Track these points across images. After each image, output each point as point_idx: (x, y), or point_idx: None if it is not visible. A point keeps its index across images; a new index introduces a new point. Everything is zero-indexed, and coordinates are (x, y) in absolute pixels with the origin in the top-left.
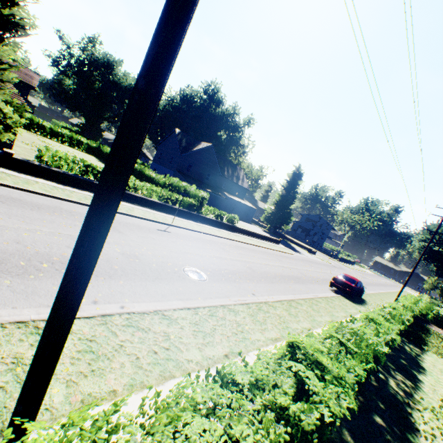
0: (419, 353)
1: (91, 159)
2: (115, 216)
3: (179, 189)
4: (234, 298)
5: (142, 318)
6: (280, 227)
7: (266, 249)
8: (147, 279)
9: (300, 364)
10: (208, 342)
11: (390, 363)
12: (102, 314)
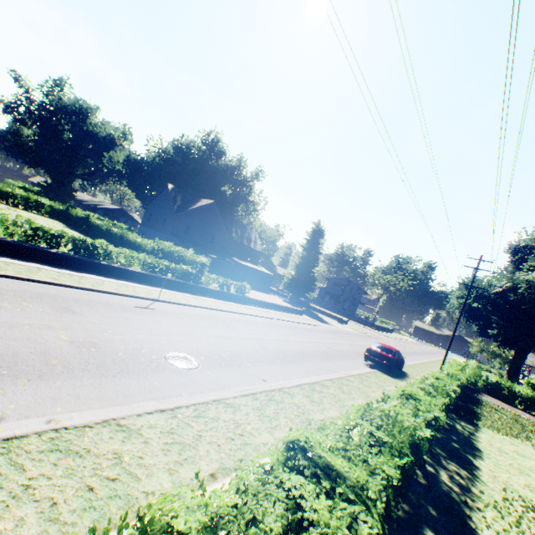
0: (472, 431)
1: (53, 224)
2: (73, 292)
3: (172, 255)
4: (237, 388)
5: (79, 435)
6: (304, 295)
7: (286, 322)
8: (103, 375)
9: (298, 475)
10: (185, 459)
11: (440, 449)
12: (6, 437)
